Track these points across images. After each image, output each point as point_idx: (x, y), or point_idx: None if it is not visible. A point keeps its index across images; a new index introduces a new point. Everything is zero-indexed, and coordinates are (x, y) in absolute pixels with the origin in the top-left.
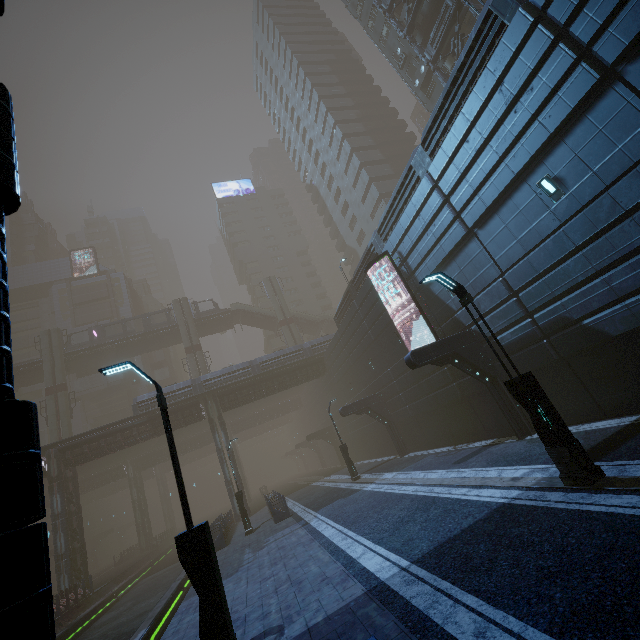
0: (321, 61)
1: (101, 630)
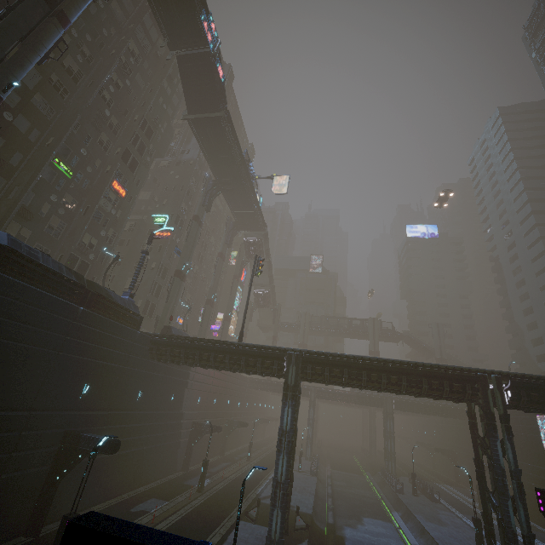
0: (544, 176)
1: (345, 489)
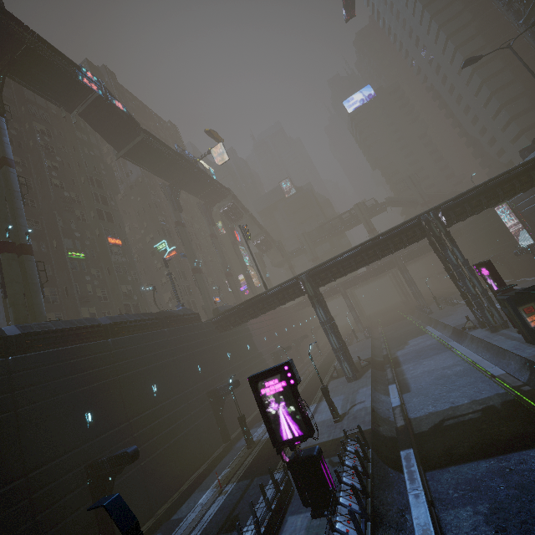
0: None
1: (394, 334)
